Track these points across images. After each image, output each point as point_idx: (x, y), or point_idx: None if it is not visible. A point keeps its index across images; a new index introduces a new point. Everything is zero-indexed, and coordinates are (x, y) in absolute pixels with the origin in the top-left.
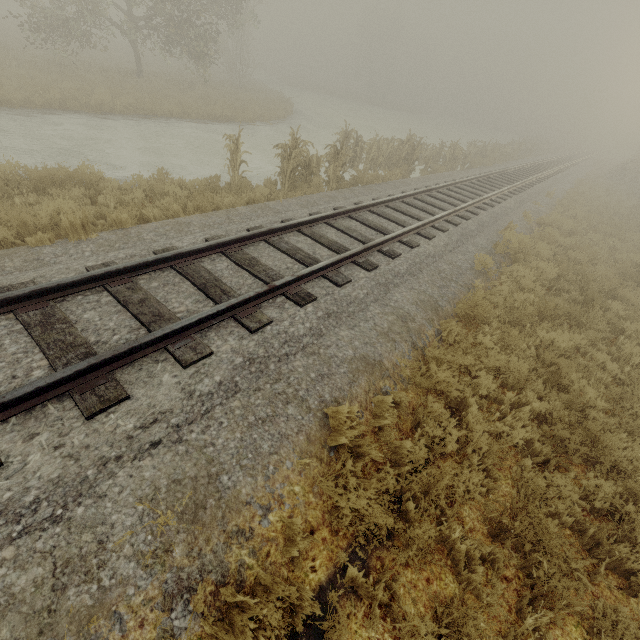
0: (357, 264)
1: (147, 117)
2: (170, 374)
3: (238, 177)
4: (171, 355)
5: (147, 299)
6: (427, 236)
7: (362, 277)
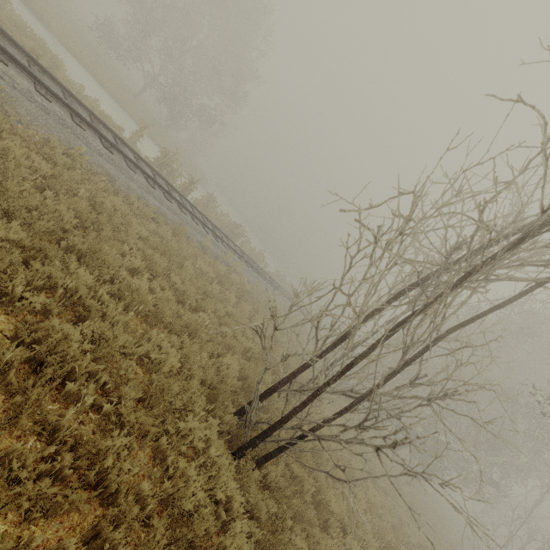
0: (147, 179)
1: (117, 102)
2: (29, 84)
3: (133, 140)
4: (35, 86)
5: (43, 79)
6: (194, 220)
7: (143, 180)
